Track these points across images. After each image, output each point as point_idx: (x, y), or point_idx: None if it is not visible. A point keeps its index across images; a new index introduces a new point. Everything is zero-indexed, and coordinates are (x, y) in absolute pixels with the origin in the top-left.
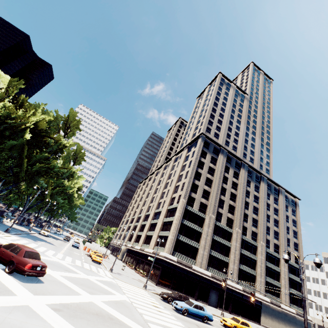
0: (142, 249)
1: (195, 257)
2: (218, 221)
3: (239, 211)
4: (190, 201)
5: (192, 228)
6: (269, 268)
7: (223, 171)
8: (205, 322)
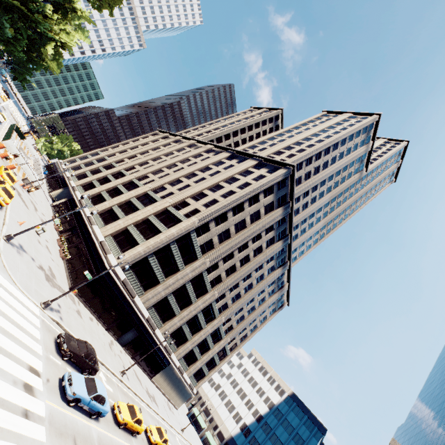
0: (90, 221)
1: (148, 288)
2: (207, 271)
3: (235, 278)
4: (203, 229)
5: (175, 258)
6: (206, 340)
7: (265, 228)
8: (92, 417)
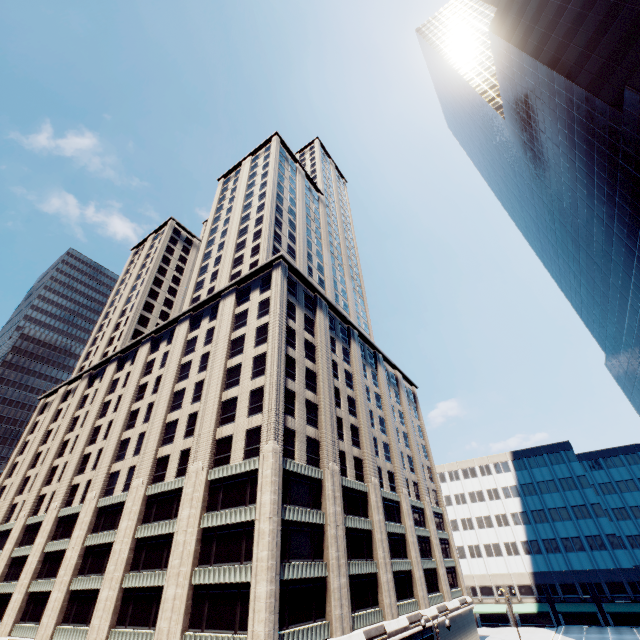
0: None
1: (324, 607)
2: (342, 474)
3: (367, 436)
4: (287, 441)
5: (304, 522)
6: (418, 538)
7: (329, 349)
8: None
